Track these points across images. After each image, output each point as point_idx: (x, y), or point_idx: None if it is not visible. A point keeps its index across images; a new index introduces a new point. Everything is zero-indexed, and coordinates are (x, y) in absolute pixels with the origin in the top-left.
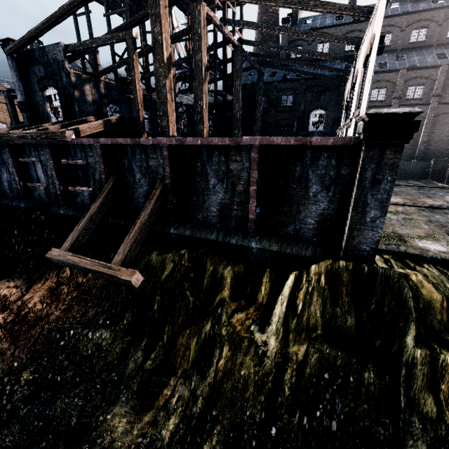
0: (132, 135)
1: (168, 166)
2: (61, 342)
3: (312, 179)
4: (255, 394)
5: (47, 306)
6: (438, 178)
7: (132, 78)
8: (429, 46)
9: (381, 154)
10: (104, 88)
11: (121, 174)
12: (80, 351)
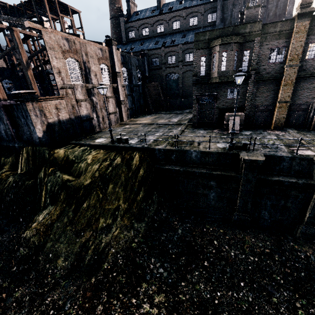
0: None
1: None
2: None
3: (20, 117)
4: None
5: None
6: None
7: None
8: (200, 28)
9: (23, 106)
10: None
11: None
12: None
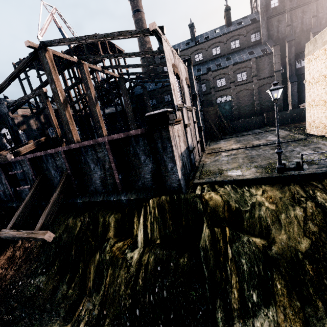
0: (56, 146)
1: (67, 162)
2: (13, 291)
3: (140, 153)
4: (126, 292)
5: (5, 270)
6: (272, 124)
7: (48, 114)
8: (243, 49)
9: (160, 134)
10: (44, 118)
11: (44, 173)
12: (25, 294)
